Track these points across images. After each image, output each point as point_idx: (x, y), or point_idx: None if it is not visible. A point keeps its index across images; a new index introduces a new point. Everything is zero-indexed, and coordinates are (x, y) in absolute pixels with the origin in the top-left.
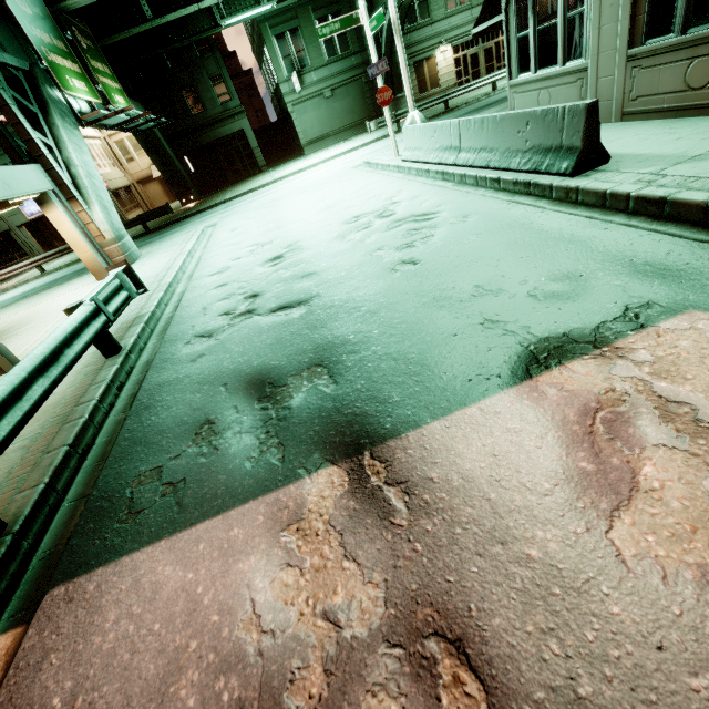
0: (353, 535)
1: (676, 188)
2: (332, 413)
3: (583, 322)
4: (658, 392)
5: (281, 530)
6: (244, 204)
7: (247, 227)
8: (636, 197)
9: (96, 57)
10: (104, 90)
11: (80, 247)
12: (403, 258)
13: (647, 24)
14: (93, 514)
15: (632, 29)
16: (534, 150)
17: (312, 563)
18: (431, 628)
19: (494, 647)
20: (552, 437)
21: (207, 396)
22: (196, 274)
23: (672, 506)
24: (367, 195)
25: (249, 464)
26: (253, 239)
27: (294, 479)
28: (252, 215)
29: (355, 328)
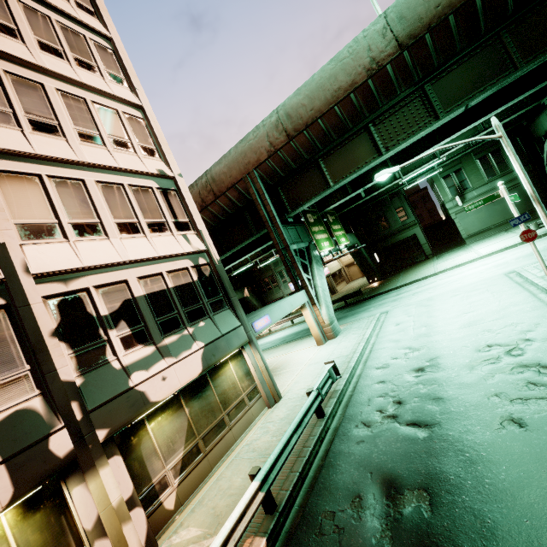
0: None
1: None
2: (424, 535)
3: None
4: None
5: None
6: (408, 295)
7: (406, 325)
8: None
9: (335, 222)
10: (336, 239)
11: (313, 328)
12: (512, 415)
13: None
14: (306, 522)
15: None
16: None
17: None
18: None
19: None
20: None
21: (361, 476)
22: (368, 362)
23: None
24: (505, 320)
25: (374, 540)
26: (408, 341)
27: None
28: (411, 311)
29: (455, 470)
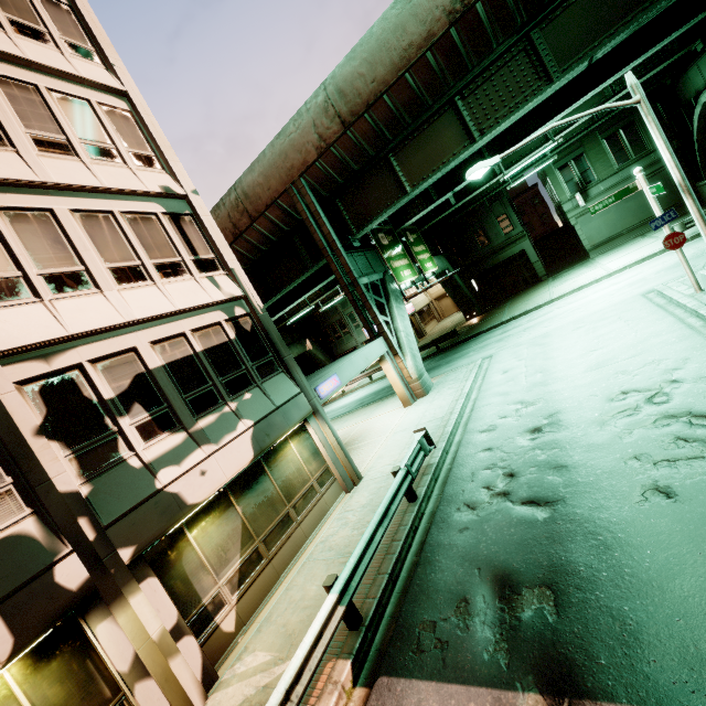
0: None
1: None
2: (549, 645)
3: None
4: None
5: None
6: (518, 332)
7: (516, 372)
8: None
9: (418, 242)
10: (420, 265)
11: (397, 386)
12: (657, 483)
13: None
14: (400, 636)
15: None
16: None
17: None
18: None
19: None
20: None
21: (466, 573)
22: (470, 425)
23: None
24: (644, 356)
25: (486, 655)
26: (519, 393)
27: (512, 687)
28: (523, 354)
29: (586, 559)
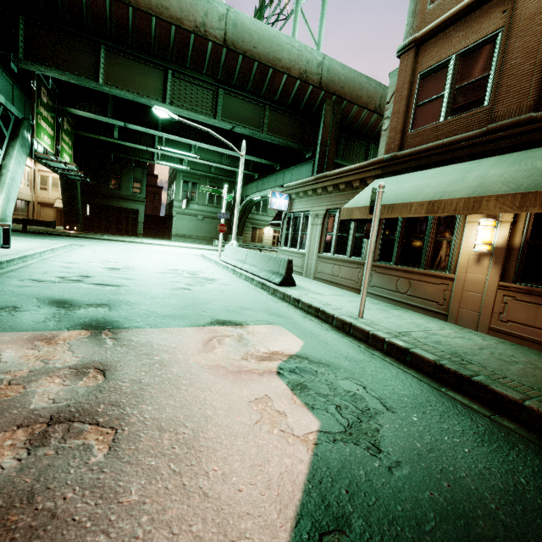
0: (78, 346)
1: (305, 298)
2: (100, 318)
3: (239, 319)
4: (243, 337)
5: (37, 340)
6: (112, 244)
7: (106, 253)
8: (293, 297)
9: (69, 135)
10: (61, 149)
11: None
12: (186, 287)
13: (324, 247)
14: None
15: (320, 246)
16: (270, 271)
17: (48, 349)
18: (95, 367)
19: (119, 372)
20: (195, 339)
21: (21, 299)
22: (51, 258)
23: (218, 356)
24: (190, 265)
25: (33, 322)
26: (106, 258)
27: (58, 330)
28: (114, 250)
29: (138, 299)
